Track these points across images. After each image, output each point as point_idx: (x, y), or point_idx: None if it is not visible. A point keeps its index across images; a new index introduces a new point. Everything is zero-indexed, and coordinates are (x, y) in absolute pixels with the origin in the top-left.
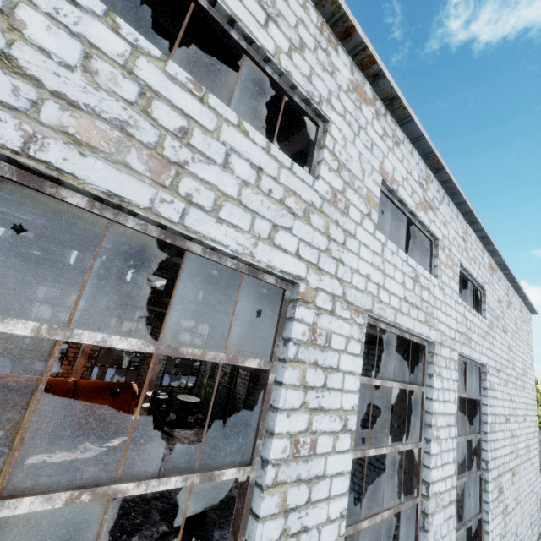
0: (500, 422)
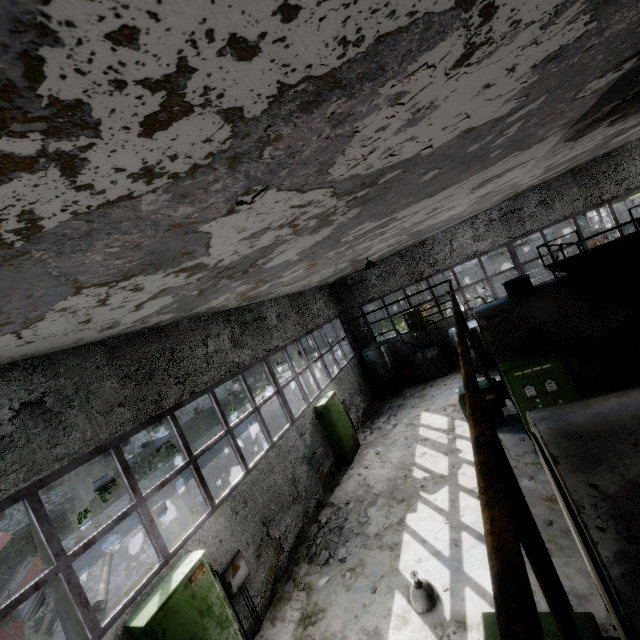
0: None
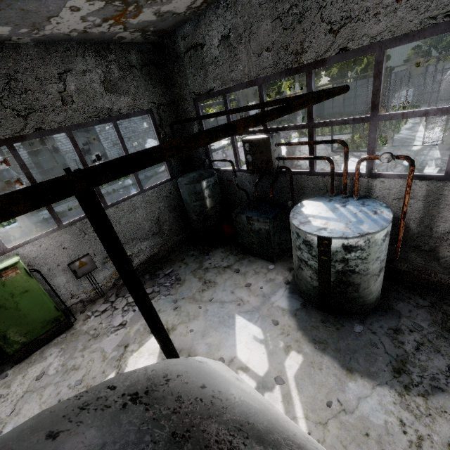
0: (110, 127)
